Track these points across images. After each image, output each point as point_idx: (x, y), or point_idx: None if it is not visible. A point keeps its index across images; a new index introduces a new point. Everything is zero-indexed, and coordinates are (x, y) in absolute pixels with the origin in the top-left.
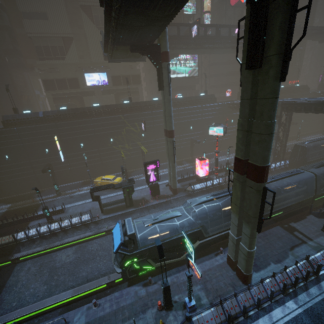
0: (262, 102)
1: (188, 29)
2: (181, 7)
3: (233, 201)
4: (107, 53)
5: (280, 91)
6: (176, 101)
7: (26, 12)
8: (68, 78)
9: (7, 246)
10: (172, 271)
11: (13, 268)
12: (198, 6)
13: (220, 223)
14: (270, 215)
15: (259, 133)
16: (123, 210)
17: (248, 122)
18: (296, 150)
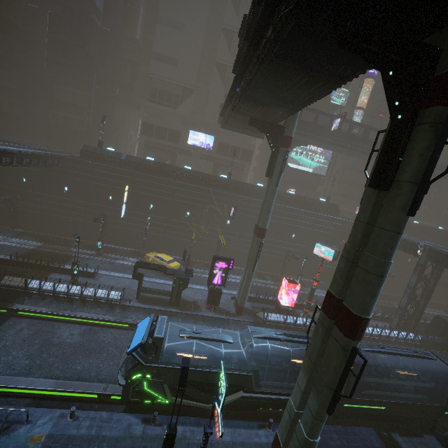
0: (379, 231)
1: (330, 119)
2: (319, 98)
3: (307, 352)
4: (222, 118)
5: (435, 233)
6: (286, 196)
7: (158, 54)
8: (170, 129)
9: (13, 290)
10: (190, 420)
11: (6, 320)
12: (352, 99)
13: (284, 380)
14: (350, 393)
15: (366, 269)
16: (164, 306)
17: (357, 251)
18: (438, 324)
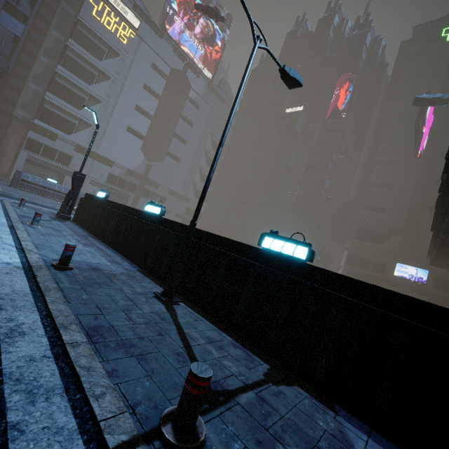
0: None
1: None
2: None
3: None
4: (430, 257)
5: None
6: None
7: (367, 206)
8: (374, 261)
9: None
10: None
11: None
12: None
13: None
14: None
15: None
16: None
17: None
18: None
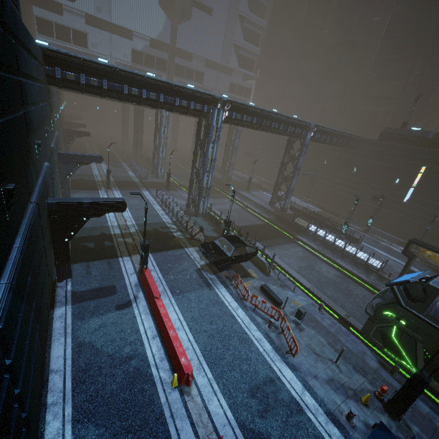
0: None
1: None
2: None
3: None
4: None
5: None
6: None
7: None
8: None
9: (299, 227)
10: None
11: (291, 242)
12: None
13: None
14: None
15: None
16: None
17: None
18: None
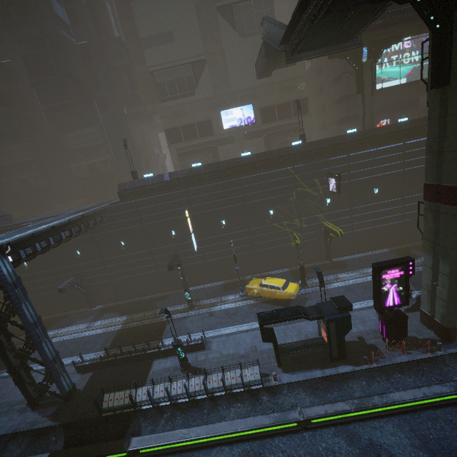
0: None
1: None
2: None
3: None
4: (284, 46)
5: None
6: (399, 129)
7: (147, 39)
8: (197, 122)
9: (121, 413)
10: None
11: None
12: None
13: None
14: None
15: None
16: (325, 366)
17: None
18: None
